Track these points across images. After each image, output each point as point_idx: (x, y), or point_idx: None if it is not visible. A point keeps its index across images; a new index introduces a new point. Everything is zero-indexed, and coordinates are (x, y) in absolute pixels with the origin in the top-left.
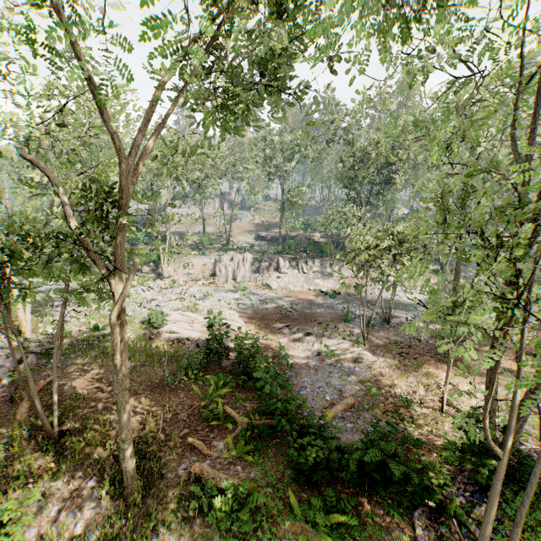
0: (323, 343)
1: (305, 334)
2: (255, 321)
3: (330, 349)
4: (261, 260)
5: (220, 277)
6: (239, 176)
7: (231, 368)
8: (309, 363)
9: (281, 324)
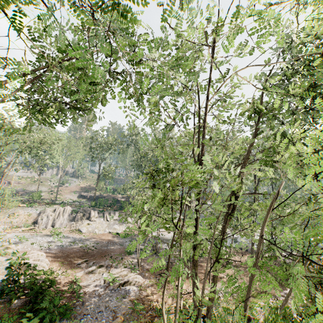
0: (110, 272)
1: (98, 266)
2: (60, 259)
3: (114, 276)
4: (78, 212)
5: (40, 224)
6: (73, 156)
7: (21, 306)
8: (96, 291)
9: (82, 260)
